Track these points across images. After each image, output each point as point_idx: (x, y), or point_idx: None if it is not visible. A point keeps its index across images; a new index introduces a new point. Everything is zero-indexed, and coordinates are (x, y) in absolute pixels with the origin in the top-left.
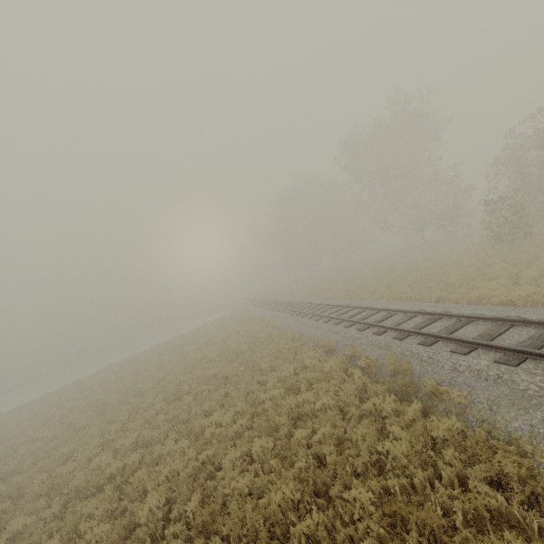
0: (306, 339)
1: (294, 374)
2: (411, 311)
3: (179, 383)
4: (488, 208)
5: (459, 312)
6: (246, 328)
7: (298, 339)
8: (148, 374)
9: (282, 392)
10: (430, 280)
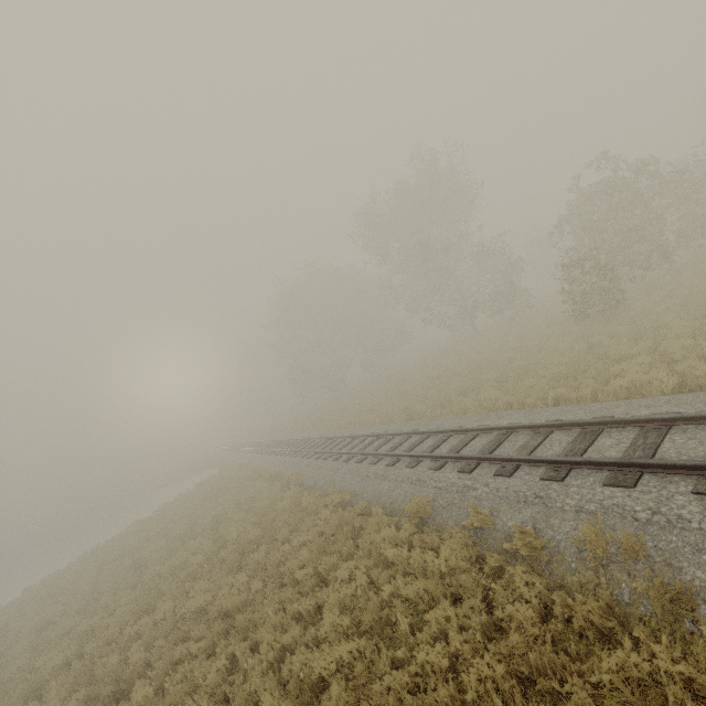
0: (367, 502)
1: (367, 583)
2: (542, 425)
3: (126, 645)
4: (565, 275)
5: (626, 414)
6: (253, 494)
7: (351, 503)
8: (63, 626)
9: (361, 646)
10: (521, 377)
